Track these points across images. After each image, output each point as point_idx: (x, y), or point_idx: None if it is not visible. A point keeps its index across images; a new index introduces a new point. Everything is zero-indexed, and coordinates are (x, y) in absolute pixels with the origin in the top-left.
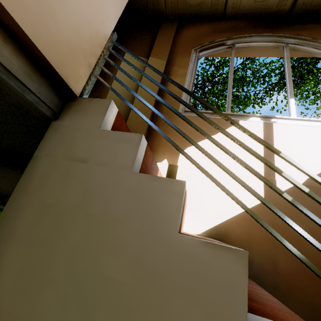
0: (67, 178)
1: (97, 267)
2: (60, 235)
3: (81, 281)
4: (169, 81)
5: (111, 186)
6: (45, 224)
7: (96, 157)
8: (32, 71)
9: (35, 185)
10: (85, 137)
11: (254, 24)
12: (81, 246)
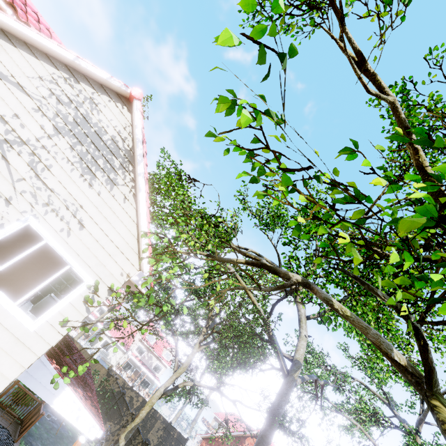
0: None
1: None
2: None
3: None
4: None
5: None
6: None
7: None
8: None
9: None
10: None
11: None
12: None
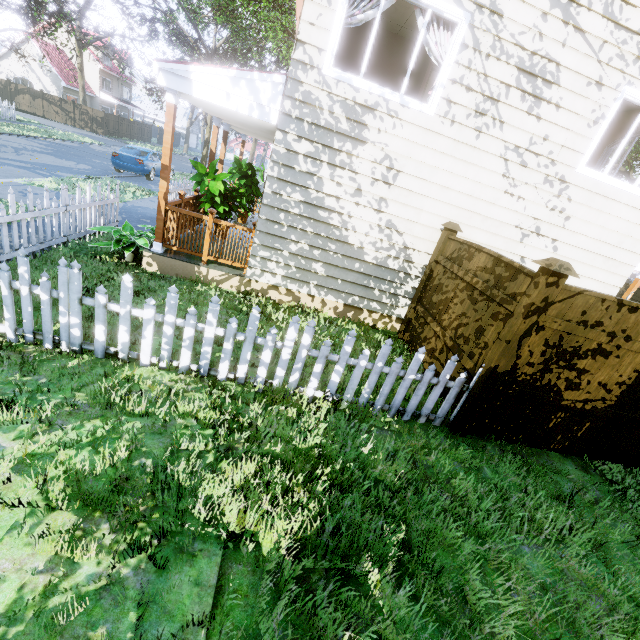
0: None
1: None
2: None
3: None
4: None
5: None
6: None
7: None
8: None
9: None
10: None
11: None
12: None
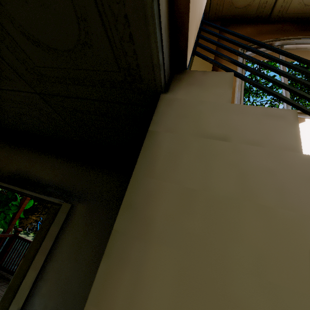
0: (207, 159)
1: (309, 287)
2: (227, 234)
3: (291, 308)
4: (291, 58)
5: (279, 171)
6: (196, 217)
7: (239, 134)
8: (167, 27)
9: (163, 166)
10: (213, 112)
11: (302, 28)
12: (266, 252)
